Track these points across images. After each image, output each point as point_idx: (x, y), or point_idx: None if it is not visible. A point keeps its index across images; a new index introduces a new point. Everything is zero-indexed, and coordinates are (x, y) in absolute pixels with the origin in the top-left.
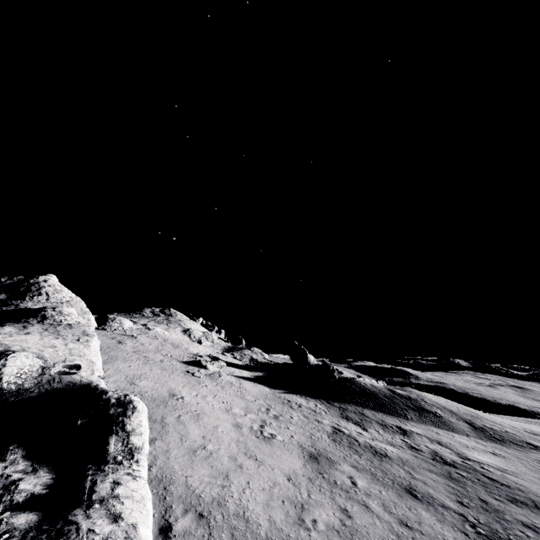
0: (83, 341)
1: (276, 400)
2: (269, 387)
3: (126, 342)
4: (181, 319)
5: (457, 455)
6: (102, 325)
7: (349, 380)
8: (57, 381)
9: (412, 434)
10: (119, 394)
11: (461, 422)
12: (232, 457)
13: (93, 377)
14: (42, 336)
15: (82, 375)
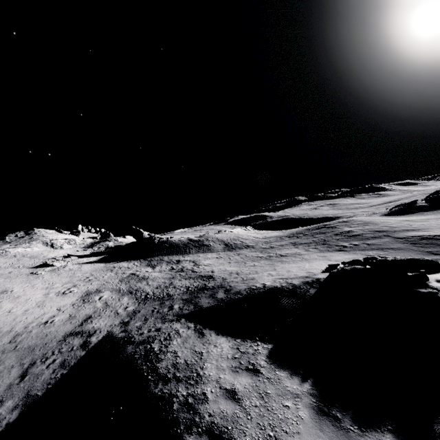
0: None
1: (103, 270)
2: (106, 263)
3: None
4: (45, 234)
5: (194, 265)
6: None
7: (165, 242)
8: None
9: (182, 261)
10: None
11: (221, 245)
12: (27, 310)
13: None
14: None
15: None
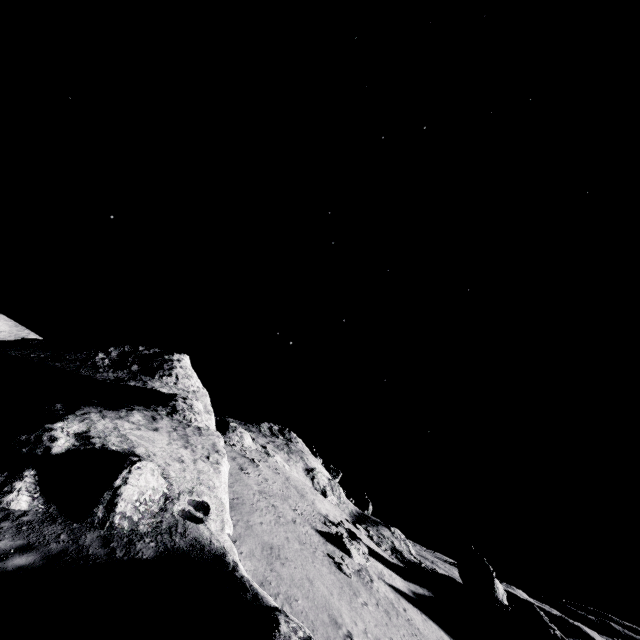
0: (213, 461)
1: None
2: (447, 633)
3: (248, 469)
4: (303, 449)
5: None
6: (221, 433)
7: None
8: (180, 532)
9: None
10: (298, 634)
11: None
12: None
13: (224, 538)
14: (170, 438)
15: (211, 529)
